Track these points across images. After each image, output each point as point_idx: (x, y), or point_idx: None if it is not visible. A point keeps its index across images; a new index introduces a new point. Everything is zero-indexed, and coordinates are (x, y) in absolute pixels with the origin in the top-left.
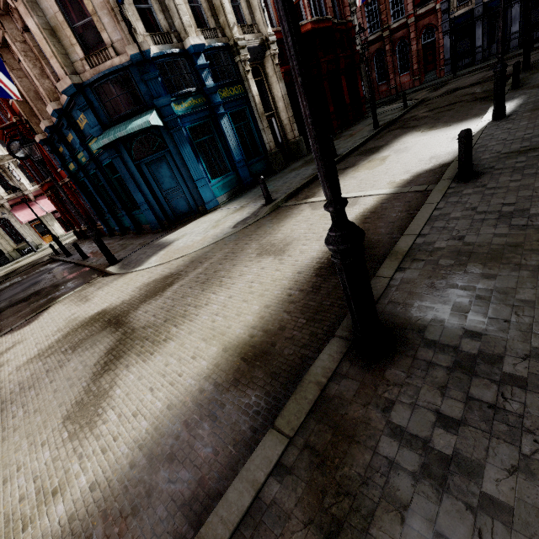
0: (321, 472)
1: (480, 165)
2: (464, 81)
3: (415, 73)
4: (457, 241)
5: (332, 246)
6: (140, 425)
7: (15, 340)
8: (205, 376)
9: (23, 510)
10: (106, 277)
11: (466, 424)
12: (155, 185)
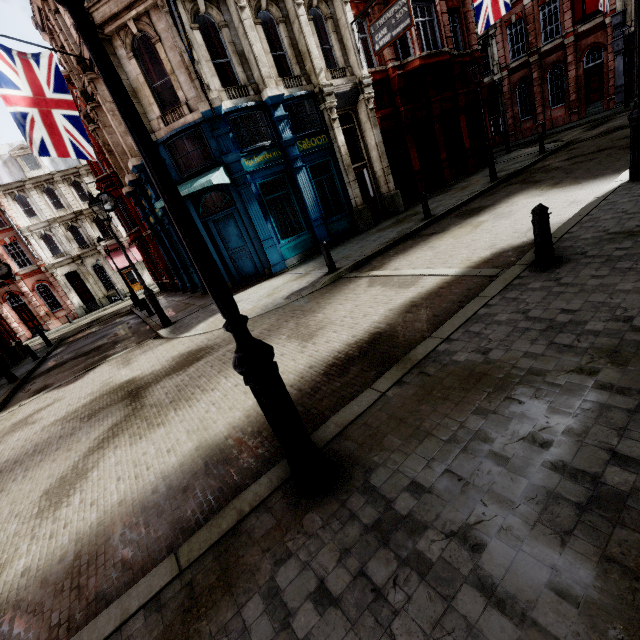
0: (182, 619)
1: (572, 248)
2: None
3: (572, 105)
4: (480, 355)
5: (233, 366)
6: (89, 517)
7: (57, 397)
8: (166, 474)
9: None
10: (156, 340)
11: (337, 605)
12: (221, 244)
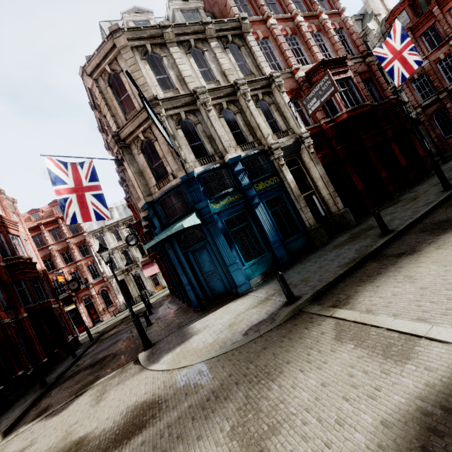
0: None
1: None
2: None
3: None
4: None
5: None
6: None
7: (35, 437)
8: None
9: None
10: (134, 365)
11: None
12: (197, 269)
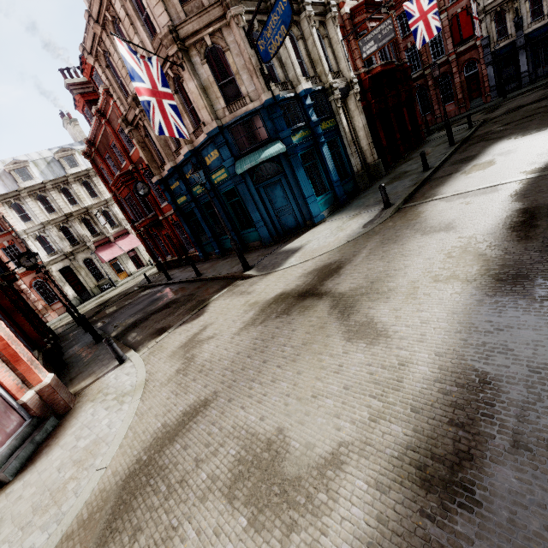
0: None
1: None
2: (522, 100)
3: (460, 102)
4: None
5: None
6: (439, 325)
7: (201, 325)
8: (470, 294)
9: (383, 376)
10: (247, 279)
11: None
12: (269, 205)
